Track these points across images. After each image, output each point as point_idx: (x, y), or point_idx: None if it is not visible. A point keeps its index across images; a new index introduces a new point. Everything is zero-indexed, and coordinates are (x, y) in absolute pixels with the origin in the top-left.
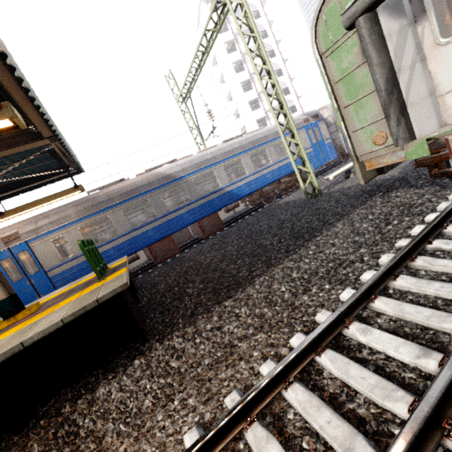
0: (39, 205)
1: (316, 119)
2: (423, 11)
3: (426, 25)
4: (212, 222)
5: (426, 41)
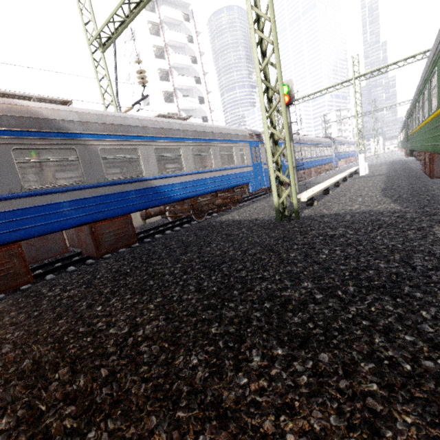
0: None
1: (258, 139)
2: None
3: None
4: (118, 230)
5: None
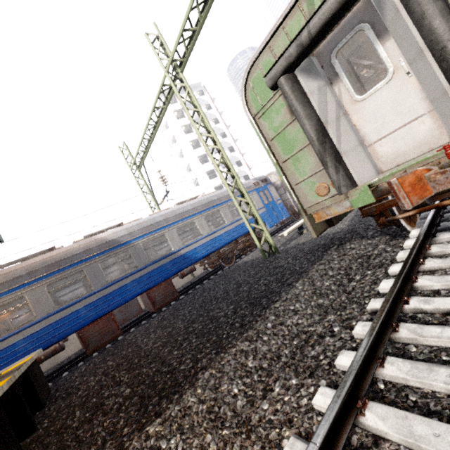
0: None
1: (265, 183)
2: (335, 75)
3: (341, 85)
4: (164, 291)
5: (344, 98)
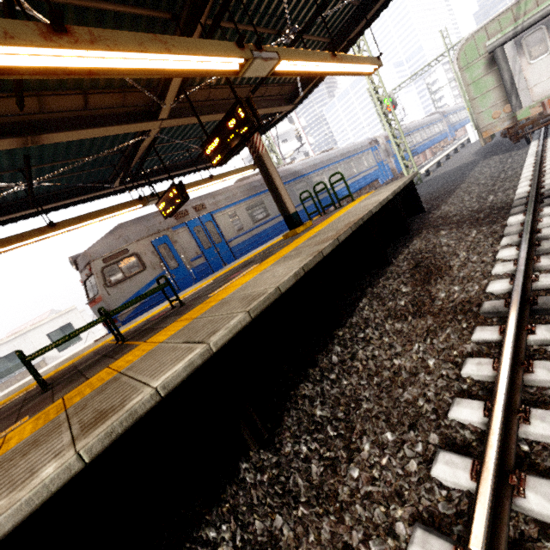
0: (233, 175)
1: (376, 144)
2: (521, 49)
3: (523, 55)
4: None
5: (522, 63)
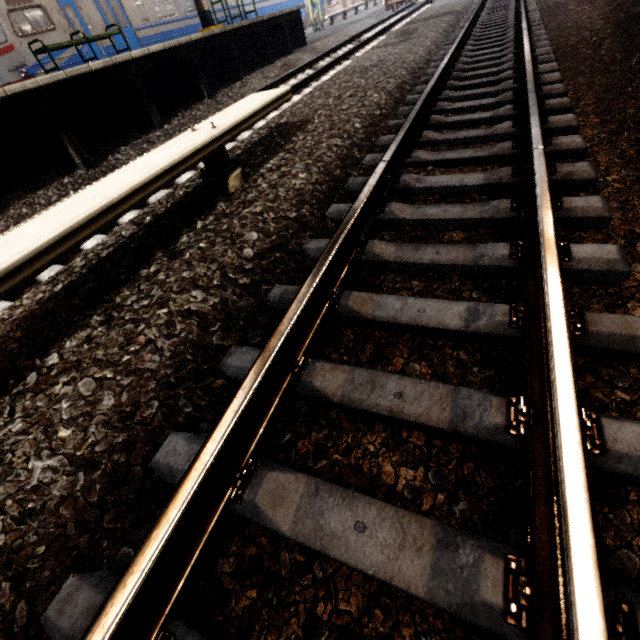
0: None
1: None
2: None
3: None
4: None
5: None
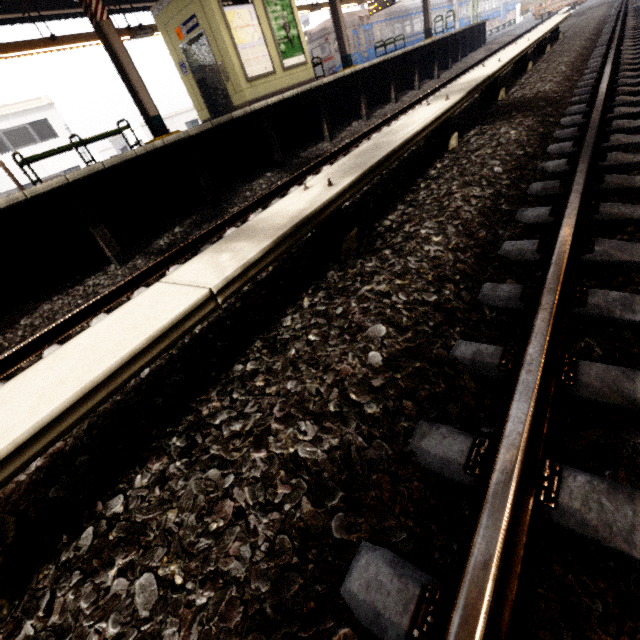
0: None
1: (451, 4)
2: None
3: None
4: None
5: None
